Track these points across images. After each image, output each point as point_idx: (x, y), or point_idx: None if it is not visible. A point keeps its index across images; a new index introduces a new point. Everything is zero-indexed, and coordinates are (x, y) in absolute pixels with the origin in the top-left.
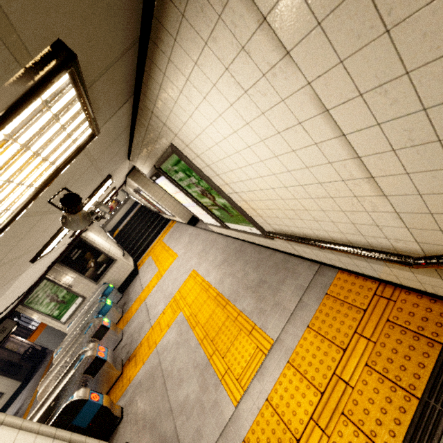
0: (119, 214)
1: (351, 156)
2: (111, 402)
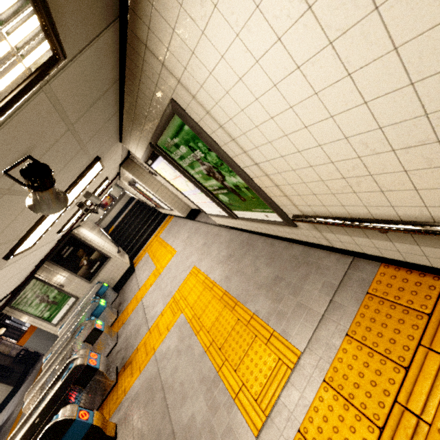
0: (114, 210)
1: None
2: (103, 419)
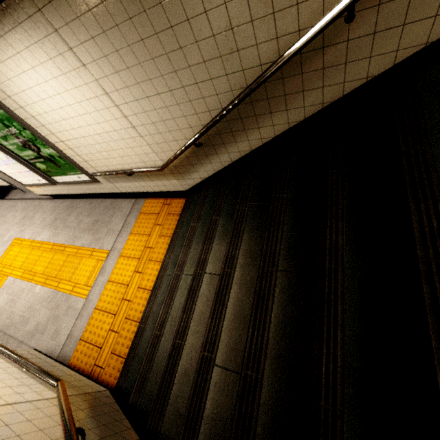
0: None
1: (123, 116)
2: None
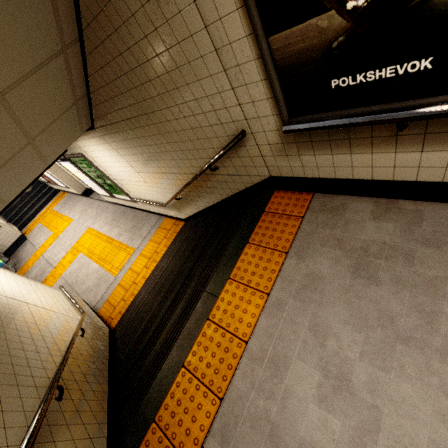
0: None
1: (141, 177)
2: None
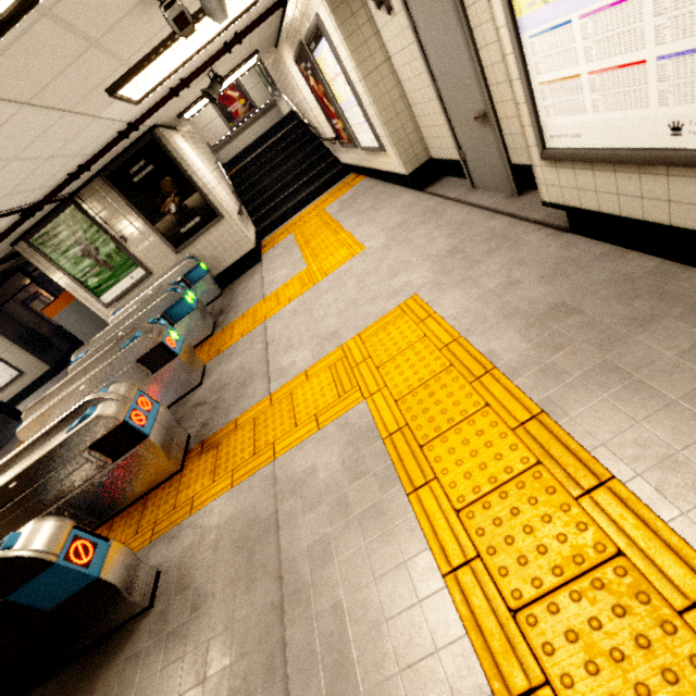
0: (248, 134)
1: None
2: (131, 562)
